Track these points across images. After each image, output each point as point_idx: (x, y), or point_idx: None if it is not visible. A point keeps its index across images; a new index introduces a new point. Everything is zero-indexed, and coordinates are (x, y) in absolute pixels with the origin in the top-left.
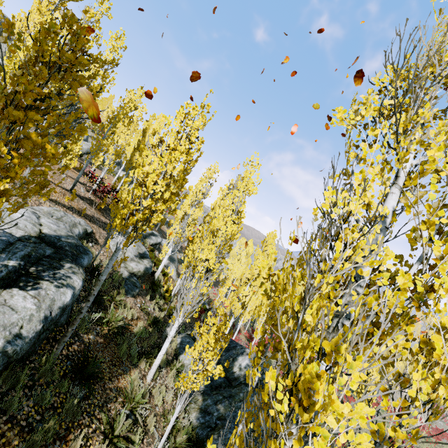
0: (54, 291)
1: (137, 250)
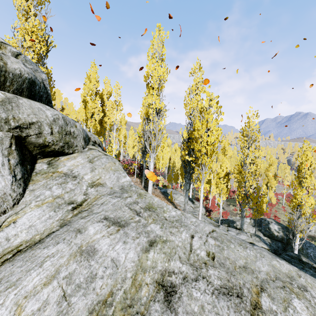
0: None
1: None
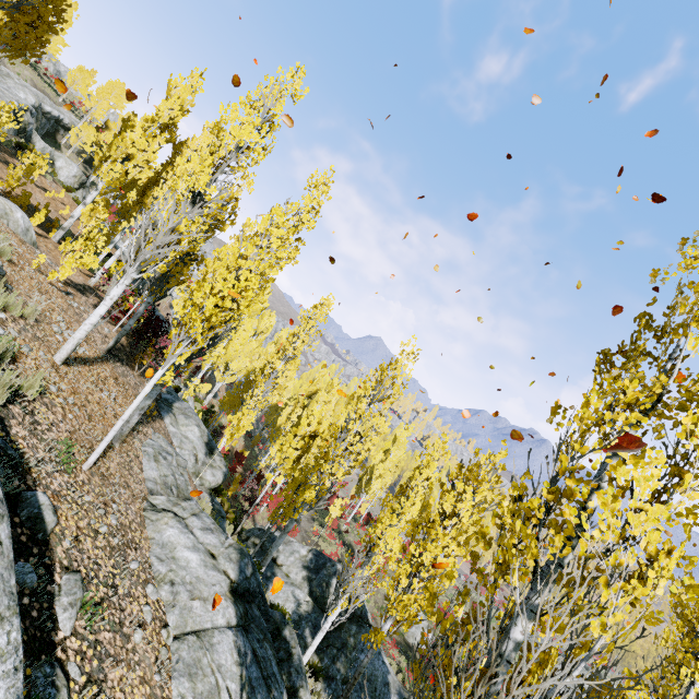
0: (309, 698)
1: (203, 439)
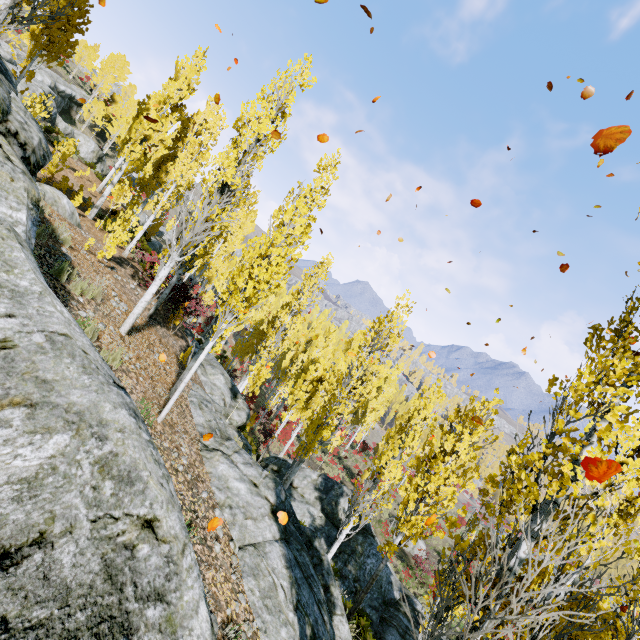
0: (338, 593)
1: (227, 386)
